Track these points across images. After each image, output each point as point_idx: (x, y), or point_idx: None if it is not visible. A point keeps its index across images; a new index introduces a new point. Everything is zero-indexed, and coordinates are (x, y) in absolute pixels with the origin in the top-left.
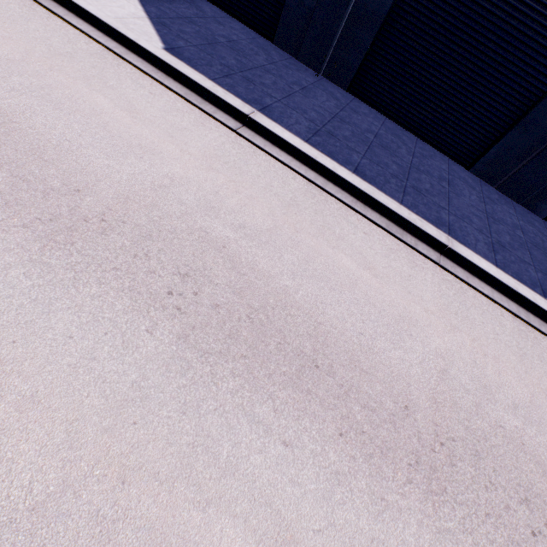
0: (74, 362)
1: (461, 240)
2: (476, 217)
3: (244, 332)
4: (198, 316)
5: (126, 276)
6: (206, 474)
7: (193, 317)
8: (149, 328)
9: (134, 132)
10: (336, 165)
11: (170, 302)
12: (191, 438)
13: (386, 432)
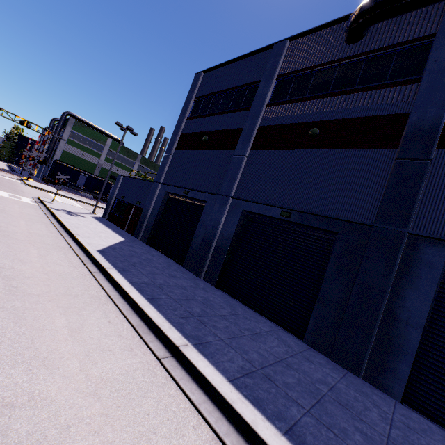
0: None
1: (205, 352)
2: (259, 354)
3: None
4: None
5: None
6: None
7: None
8: None
9: (29, 258)
10: (135, 291)
11: None
12: None
13: None
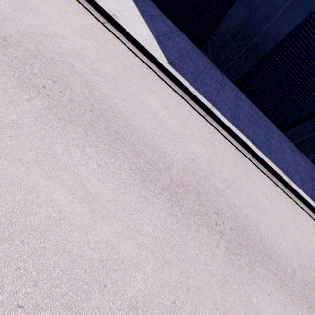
0: (203, 267)
1: (292, 179)
2: (292, 164)
3: (242, 242)
4: (227, 236)
5: (200, 217)
6: (253, 313)
7: (226, 236)
8: (216, 245)
9: (172, 124)
10: (246, 139)
11: (217, 229)
12: (244, 297)
13: (291, 283)
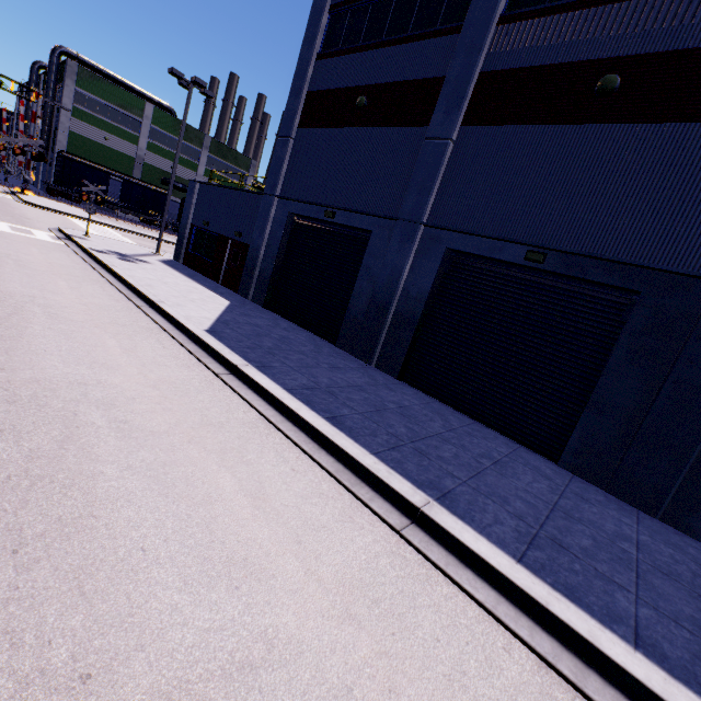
0: None
1: (458, 511)
2: (524, 502)
3: None
4: None
5: None
6: None
7: None
8: None
9: (111, 358)
10: (304, 408)
11: None
12: None
13: None
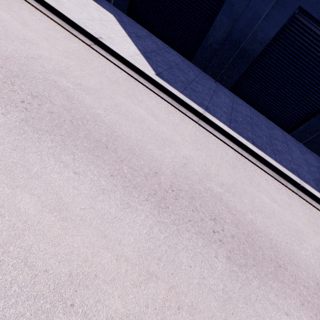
0: (198, 281)
1: (304, 180)
2: (303, 164)
3: (248, 250)
4: (229, 244)
5: (194, 224)
6: None
7: (227, 245)
8: (215, 255)
9: (161, 130)
10: (245, 141)
11: (216, 237)
12: (254, 318)
13: (316, 299)
